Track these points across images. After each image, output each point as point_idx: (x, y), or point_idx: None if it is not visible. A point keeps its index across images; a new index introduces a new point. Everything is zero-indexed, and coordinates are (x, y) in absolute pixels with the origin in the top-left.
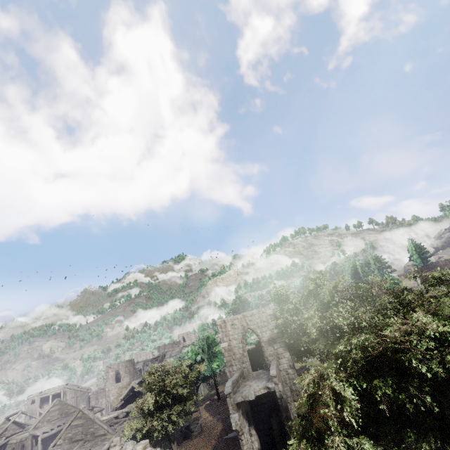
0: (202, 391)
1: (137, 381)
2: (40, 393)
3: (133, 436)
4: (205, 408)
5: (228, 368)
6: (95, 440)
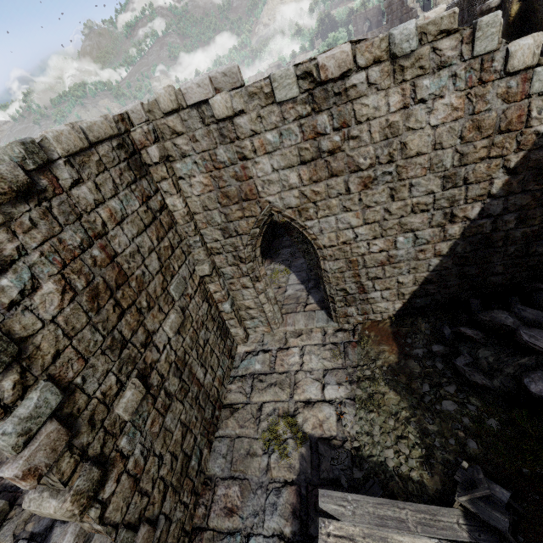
0: None
1: None
2: None
3: None
4: None
5: None
6: None
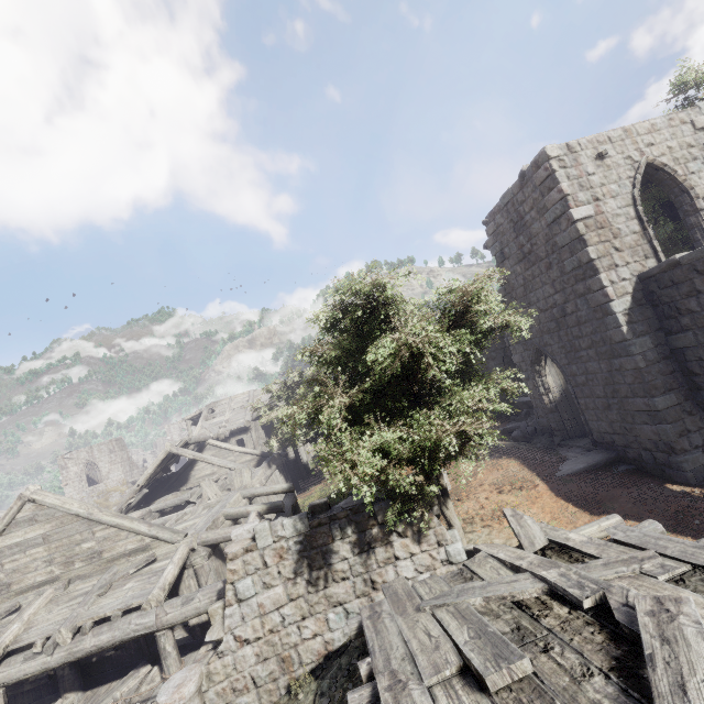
0: (306, 465)
1: (180, 440)
2: None
3: (315, 507)
4: None
5: (604, 273)
6: (109, 571)
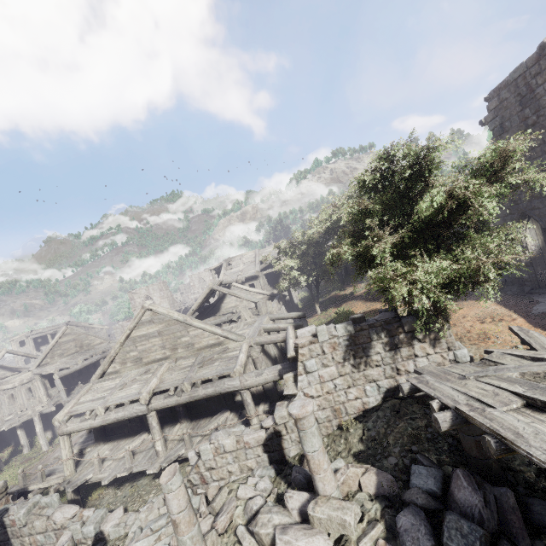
0: (296, 305)
1: (218, 281)
2: (29, 333)
3: (355, 319)
4: (373, 301)
5: None
6: (200, 355)
